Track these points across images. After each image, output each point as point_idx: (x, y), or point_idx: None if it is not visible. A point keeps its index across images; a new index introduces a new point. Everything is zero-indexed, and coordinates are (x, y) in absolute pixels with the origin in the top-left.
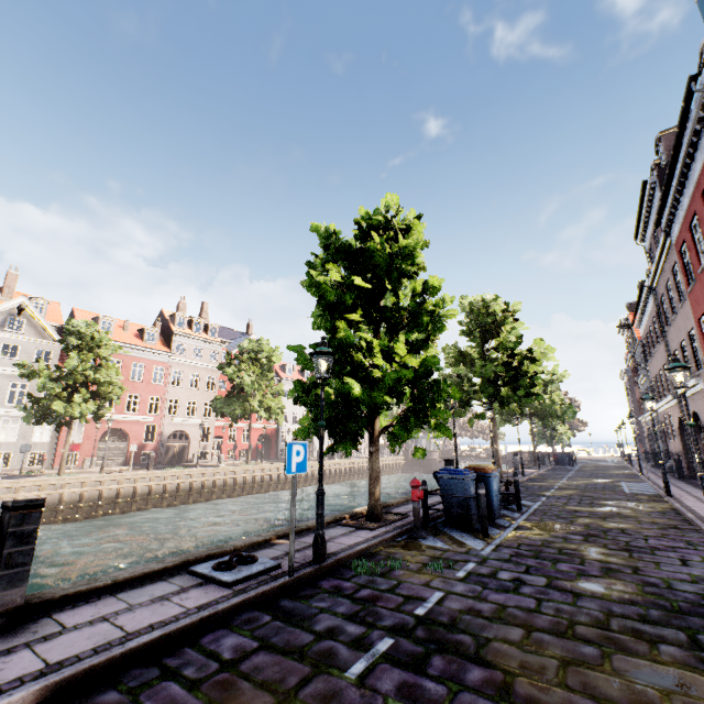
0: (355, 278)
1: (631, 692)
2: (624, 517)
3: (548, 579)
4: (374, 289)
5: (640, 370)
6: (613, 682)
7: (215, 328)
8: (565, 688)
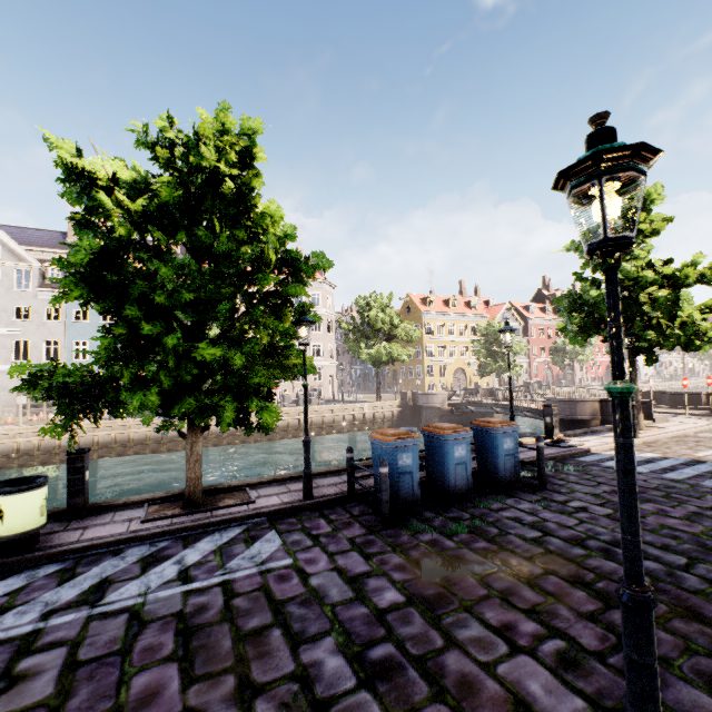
0: None
1: None
2: None
3: None
4: None
5: None
6: None
7: None
8: None
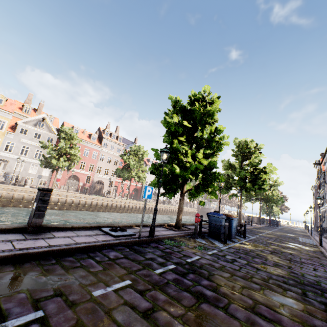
0: (184, 122)
1: (268, 301)
2: (294, 249)
3: (247, 262)
4: (192, 128)
5: (321, 186)
6: (261, 296)
7: (121, 138)
8: (240, 294)
